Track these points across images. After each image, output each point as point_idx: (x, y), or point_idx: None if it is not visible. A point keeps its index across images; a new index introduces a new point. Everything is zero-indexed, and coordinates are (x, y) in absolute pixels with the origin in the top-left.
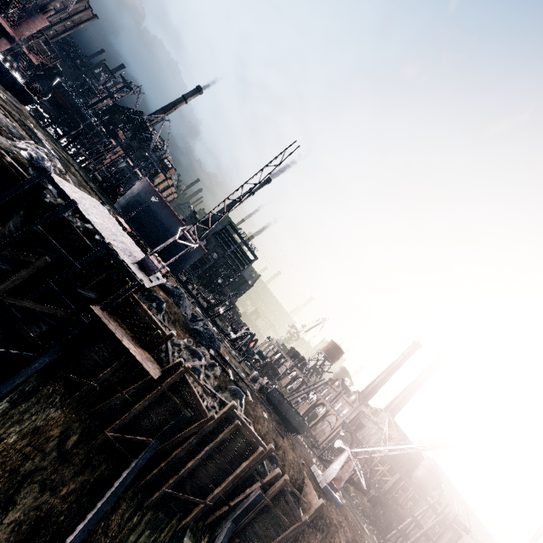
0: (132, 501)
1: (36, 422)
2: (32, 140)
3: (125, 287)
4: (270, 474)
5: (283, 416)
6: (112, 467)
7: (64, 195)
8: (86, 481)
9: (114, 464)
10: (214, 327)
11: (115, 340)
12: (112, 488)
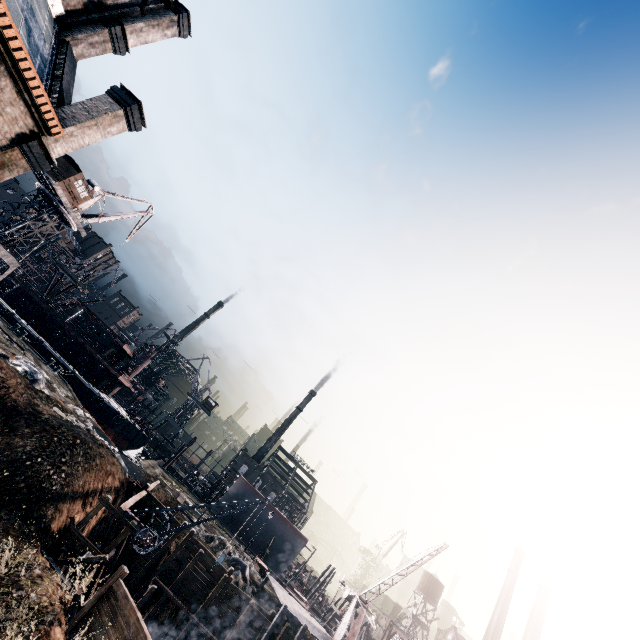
0: None
1: None
2: (204, 526)
3: None
4: None
5: None
6: None
7: (295, 620)
8: None
9: None
10: None
11: None
12: None
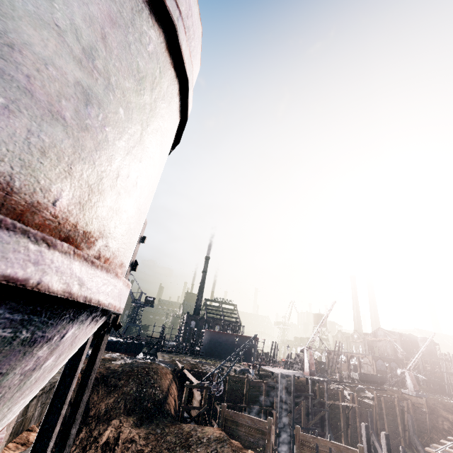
0: None
1: None
2: (213, 366)
3: (320, 387)
4: (404, 406)
5: (372, 381)
6: None
7: (288, 376)
8: None
9: None
10: None
11: (333, 408)
12: None
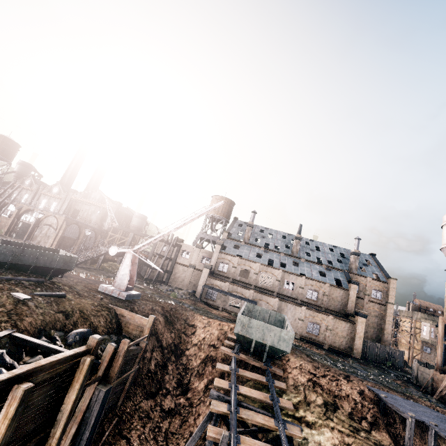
0: None
1: None
2: None
3: None
4: (103, 361)
5: (34, 267)
6: None
7: None
8: None
9: None
10: None
11: None
12: None
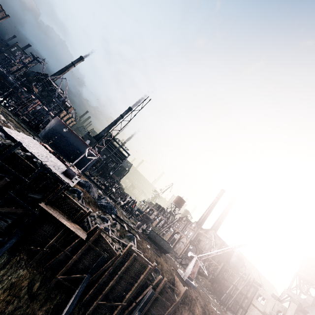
0: (78, 314)
1: (11, 280)
2: None
3: (58, 188)
4: (156, 279)
5: (158, 244)
6: (63, 296)
7: (12, 139)
8: (48, 308)
9: (64, 294)
10: (110, 200)
11: (56, 221)
12: (66, 309)
